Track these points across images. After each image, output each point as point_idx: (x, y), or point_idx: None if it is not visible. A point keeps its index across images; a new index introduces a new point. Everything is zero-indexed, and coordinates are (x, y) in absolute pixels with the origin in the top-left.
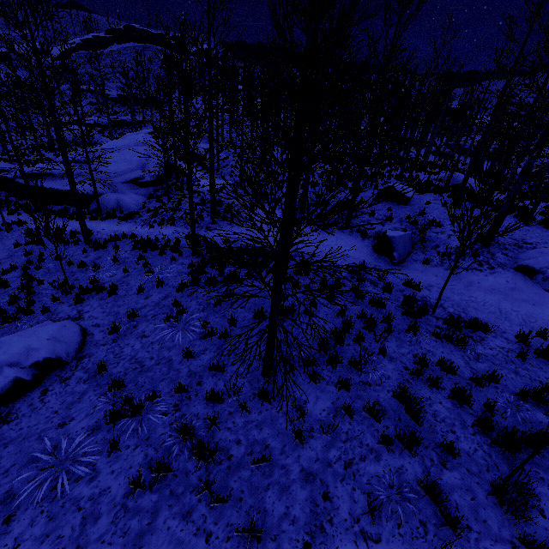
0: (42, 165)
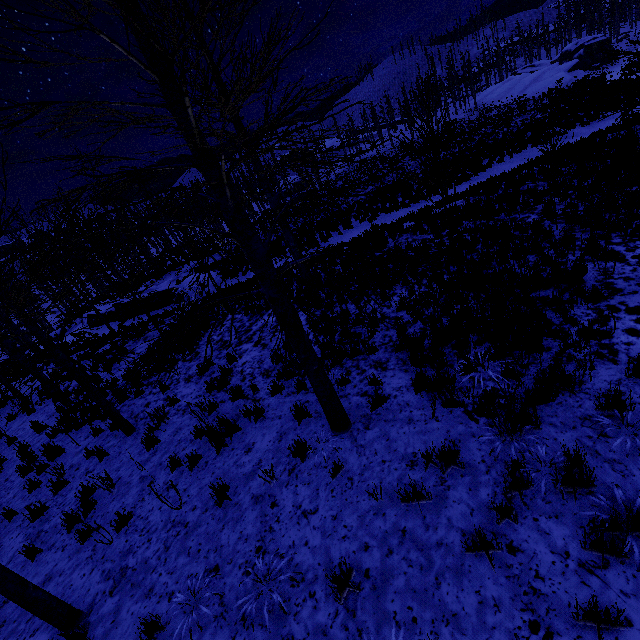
0: None
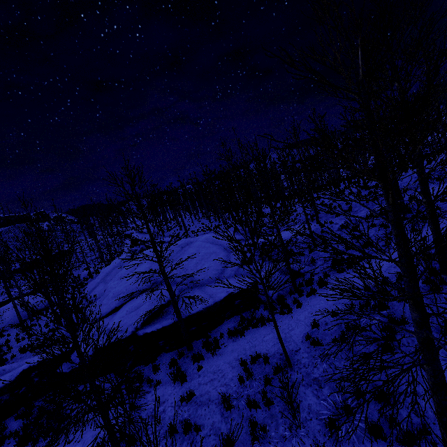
0: (134, 305)
